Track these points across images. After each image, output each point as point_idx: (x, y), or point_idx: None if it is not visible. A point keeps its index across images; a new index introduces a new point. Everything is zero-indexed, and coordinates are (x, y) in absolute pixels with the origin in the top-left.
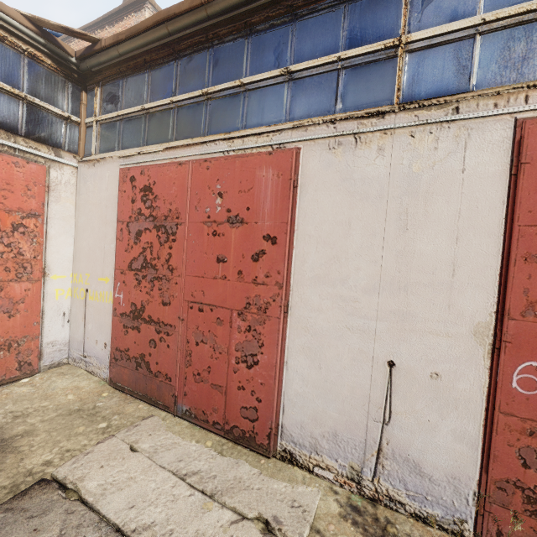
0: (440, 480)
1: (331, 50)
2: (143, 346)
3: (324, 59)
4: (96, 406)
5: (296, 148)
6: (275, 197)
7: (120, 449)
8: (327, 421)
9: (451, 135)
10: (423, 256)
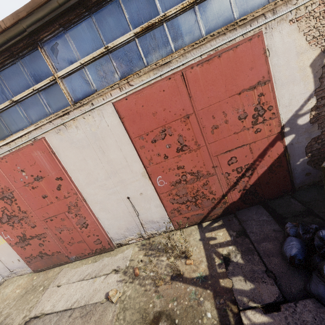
0: (159, 221)
1: (27, 86)
2: (37, 249)
3: (27, 91)
4: (33, 285)
5: (42, 137)
6: (48, 162)
7: (53, 290)
8: (123, 226)
9: (97, 114)
10: (115, 159)
